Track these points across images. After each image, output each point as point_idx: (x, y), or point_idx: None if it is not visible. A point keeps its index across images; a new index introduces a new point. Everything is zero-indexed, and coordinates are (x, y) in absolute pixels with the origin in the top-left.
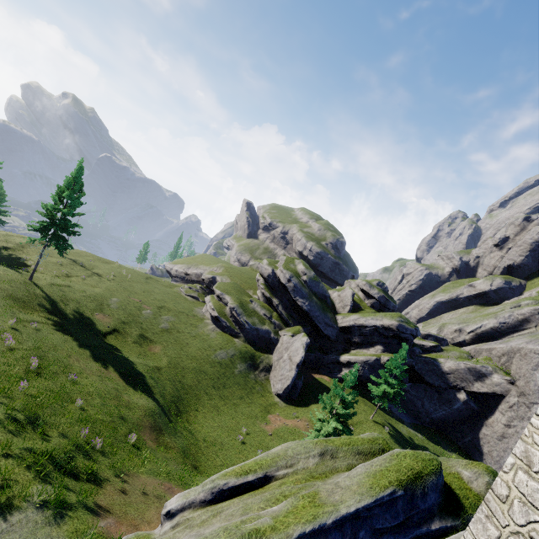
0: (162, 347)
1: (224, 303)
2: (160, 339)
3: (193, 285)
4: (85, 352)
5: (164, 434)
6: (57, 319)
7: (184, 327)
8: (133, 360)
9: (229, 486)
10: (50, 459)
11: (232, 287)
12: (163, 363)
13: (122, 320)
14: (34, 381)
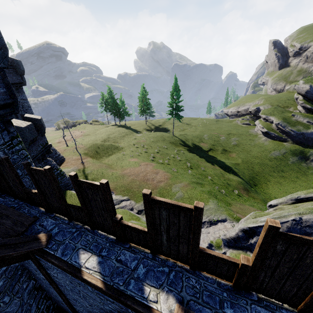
0: (235, 154)
1: (270, 122)
2: (233, 150)
3: (244, 117)
4: (202, 159)
5: (250, 192)
6: (187, 148)
7: (245, 142)
8: (223, 161)
9: (300, 197)
10: (210, 193)
11: (274, 110)
12: (239, 161)
13: (212, 144)
14: (191, 170)
